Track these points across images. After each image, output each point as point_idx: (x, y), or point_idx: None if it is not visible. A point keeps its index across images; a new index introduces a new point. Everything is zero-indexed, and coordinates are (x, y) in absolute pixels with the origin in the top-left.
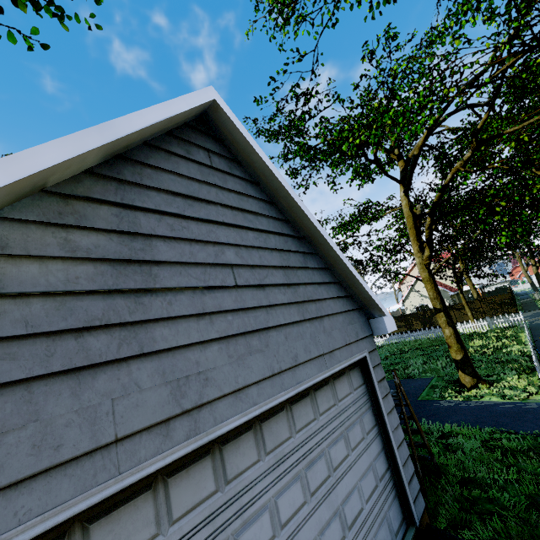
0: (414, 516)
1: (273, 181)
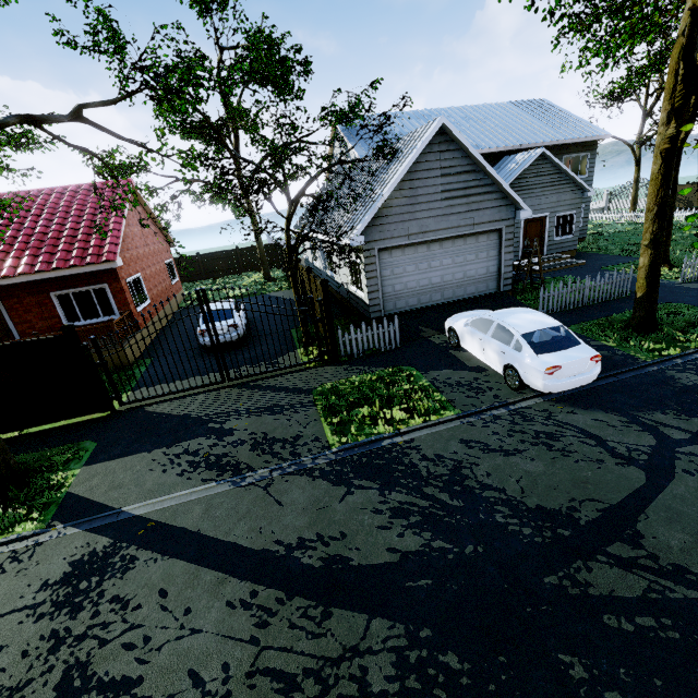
0: (501, 289)
1: (467, 149)
